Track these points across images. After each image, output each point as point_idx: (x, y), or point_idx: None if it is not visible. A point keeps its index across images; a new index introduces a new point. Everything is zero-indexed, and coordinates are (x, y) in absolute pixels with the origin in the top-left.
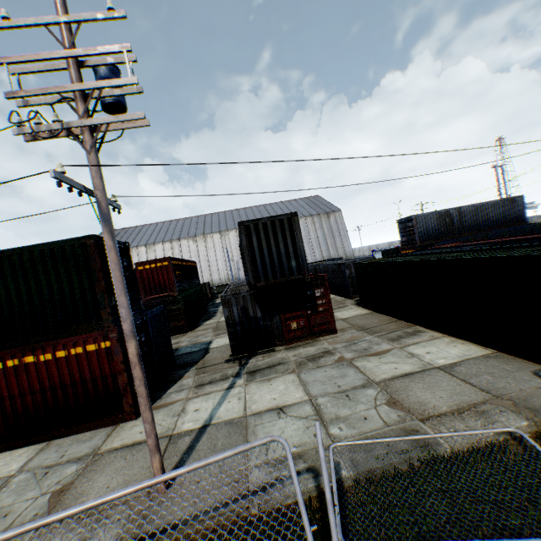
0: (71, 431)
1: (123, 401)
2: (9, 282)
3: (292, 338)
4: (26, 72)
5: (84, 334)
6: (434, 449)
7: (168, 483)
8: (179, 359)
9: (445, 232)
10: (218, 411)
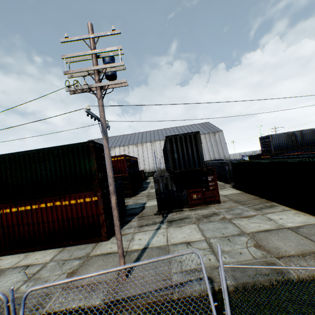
0: (74, 243)
1: (101, 230)
2: (51, 163)
3: (193, 204)
4: (72, 61)
5: (84, 192)
6: (286, 275)
7: (127, 276)
8: (128, 211)
9: (291, 145)
10: (152, 240)
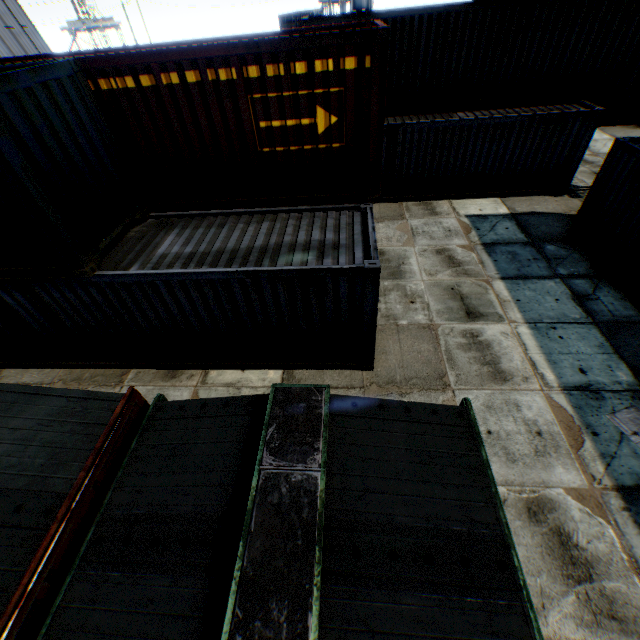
0: None
1: None
2: None
3: None
4: None
5: None
6: None
7: None
8: (553, 231)
9: None
10: None
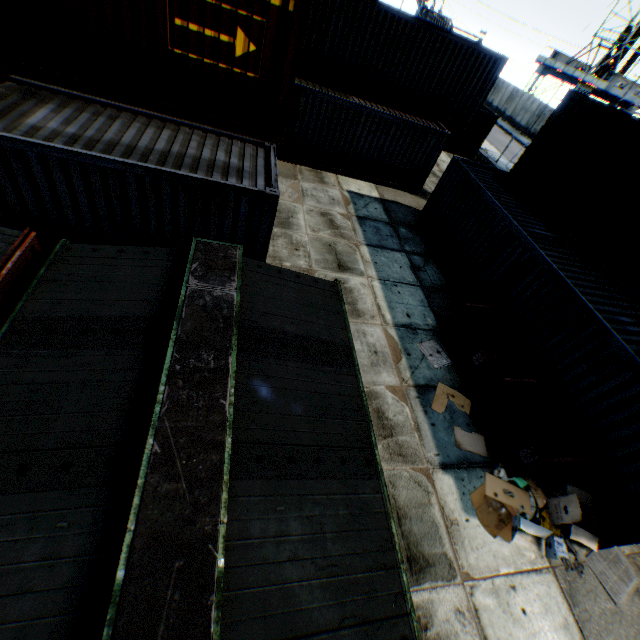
0: None
1: None
2: None
3: None
4: None
5: None
6: None
7: None
8: (406, 219)
9: None
10: None
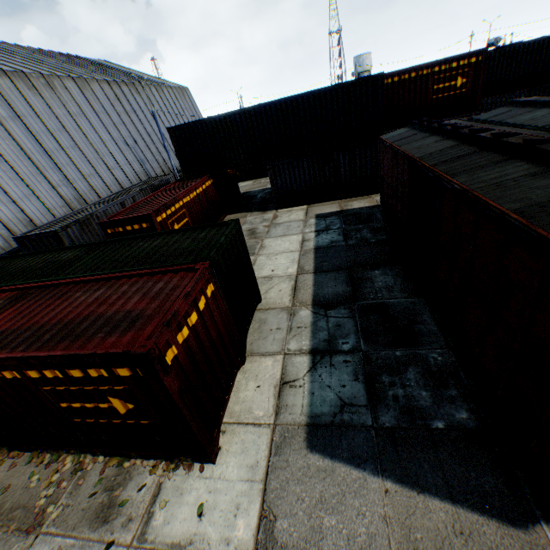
0: None
1: None
2: None
3: None
4: None
5: None
6: None
7: None
8: None
9: None
10: None
